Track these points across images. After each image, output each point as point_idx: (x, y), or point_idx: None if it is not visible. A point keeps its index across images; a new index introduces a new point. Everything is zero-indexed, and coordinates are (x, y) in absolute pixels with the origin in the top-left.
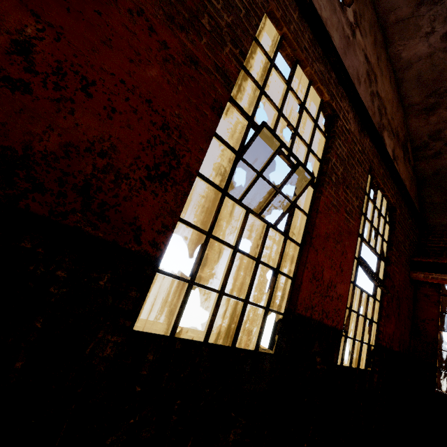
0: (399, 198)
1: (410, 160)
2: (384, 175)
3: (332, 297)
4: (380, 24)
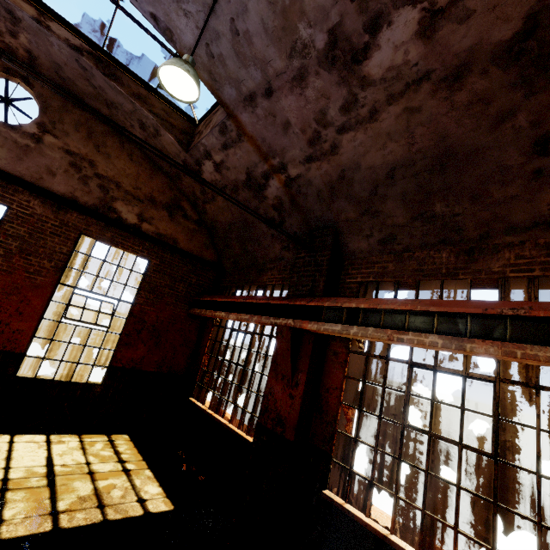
0: (158, 250)
1: (189, 216)
2: (116, 237)
3: (2, 332)
4: (102, 118)
